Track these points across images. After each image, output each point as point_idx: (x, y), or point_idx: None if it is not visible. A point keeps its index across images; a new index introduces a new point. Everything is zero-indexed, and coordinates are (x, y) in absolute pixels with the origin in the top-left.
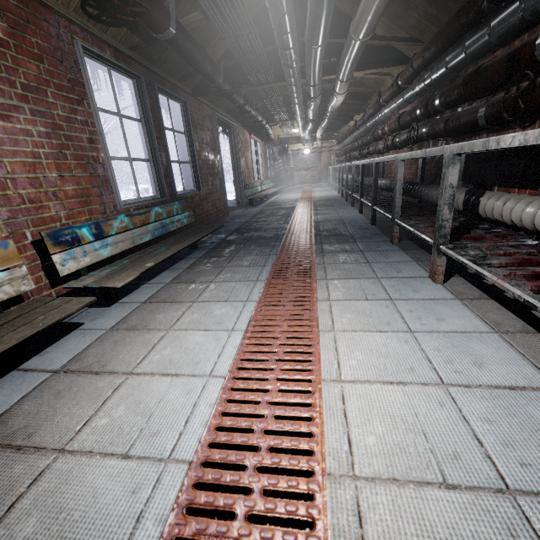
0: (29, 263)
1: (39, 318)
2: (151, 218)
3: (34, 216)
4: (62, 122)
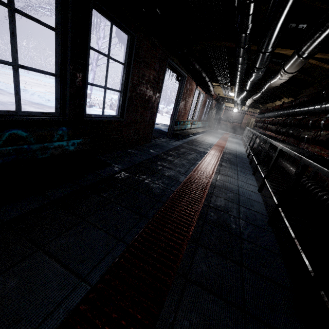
0: None
1: None
2: None
3: None
4: None
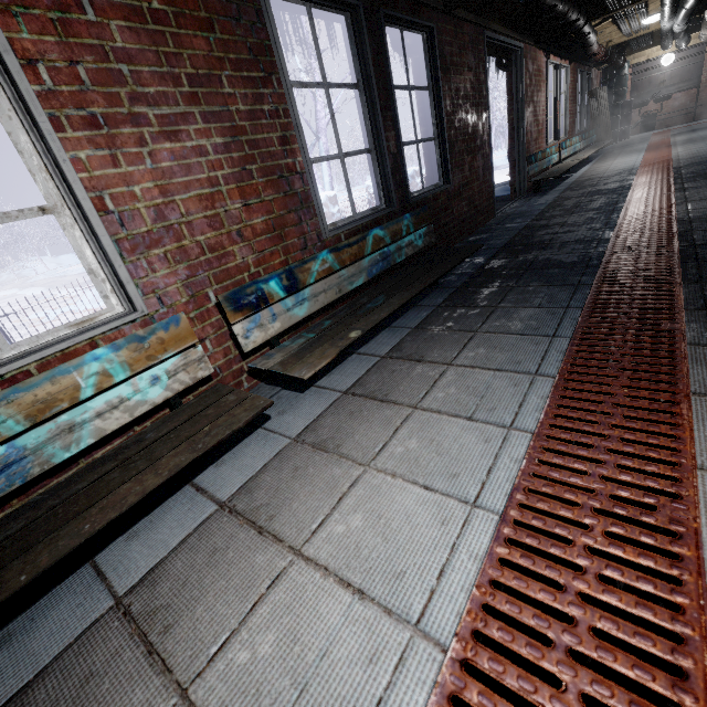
0: (214, 332)
1: (204, 430)
2: (367, 248)
3: (216, 269)
4: (243, 122)
